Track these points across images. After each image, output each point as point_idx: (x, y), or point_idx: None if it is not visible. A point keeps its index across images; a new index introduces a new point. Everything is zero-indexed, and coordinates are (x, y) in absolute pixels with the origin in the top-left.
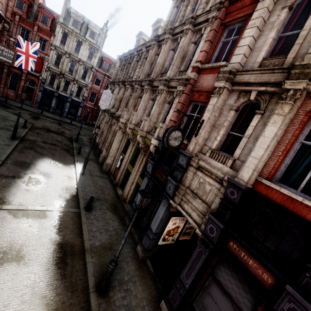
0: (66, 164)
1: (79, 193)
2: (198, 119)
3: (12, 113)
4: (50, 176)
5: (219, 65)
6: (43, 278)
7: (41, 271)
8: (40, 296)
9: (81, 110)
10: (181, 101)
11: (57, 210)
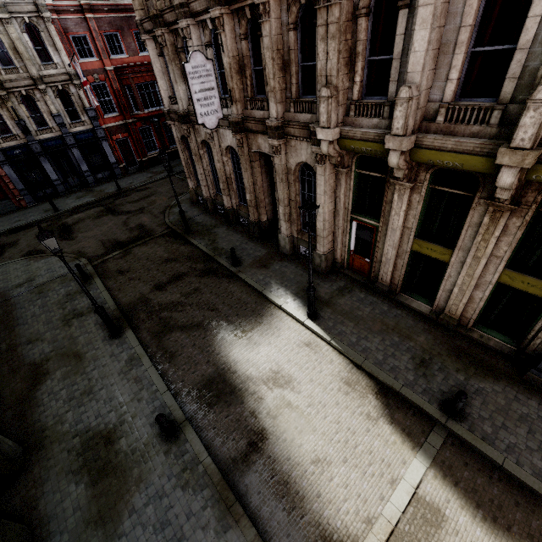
0: (258, 312)
1: (385, 379)
2: None
3: (23, 258)
4: (286, 375)
5: None
6: None
7: None
8: None
9: (108, 146)
10: None
11: (422, 468)
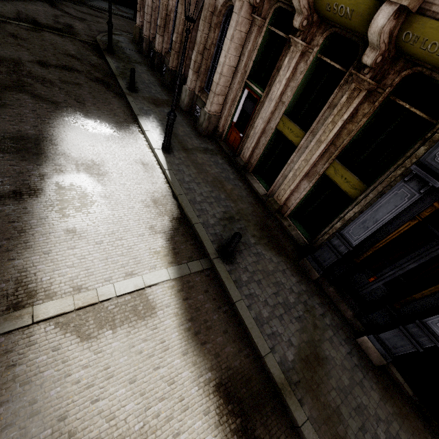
0: (121, 125)
1: (189, 212)
2: None
3: None
4: (103, 170)
5: None
6: None
7: None
8: None
9: None
10: None
11: (166, 277)
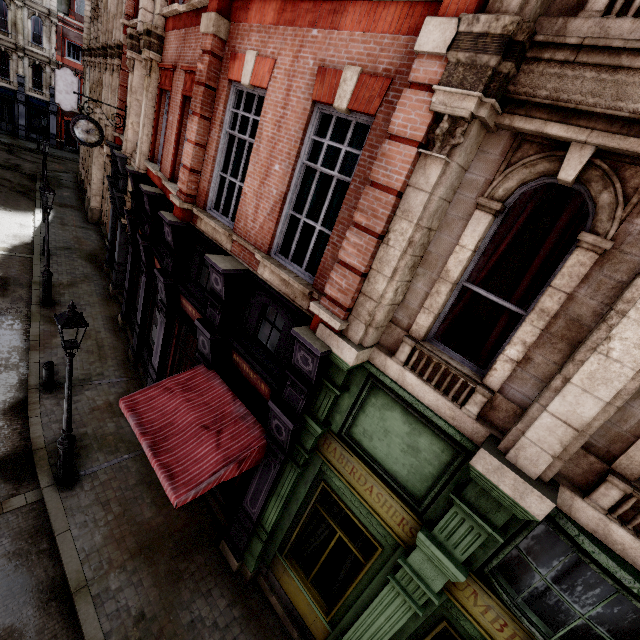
0: (19, 210)
1: (36, 241)
2: None
3: None
4: None
5: (137, 24)
6: None
7: None
8: None
9: (55, 120)
10: (120, 82)
11: None
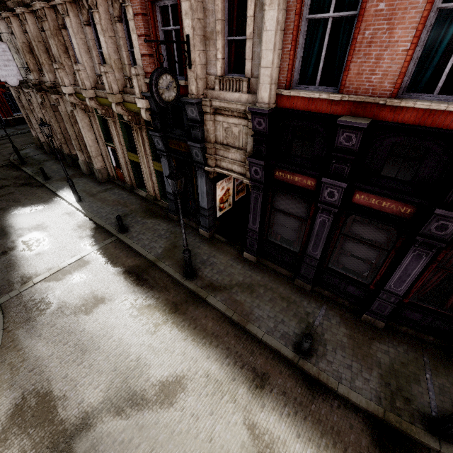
0: (47, 202)
1: (99, 222)
2: (179, 34)
3: None
4: (45, 226)
5: None
6: (136, 298)
7: (129, 296)
8: (145, 307)
9: None
10: (138, 10)
11: (92, 250)
